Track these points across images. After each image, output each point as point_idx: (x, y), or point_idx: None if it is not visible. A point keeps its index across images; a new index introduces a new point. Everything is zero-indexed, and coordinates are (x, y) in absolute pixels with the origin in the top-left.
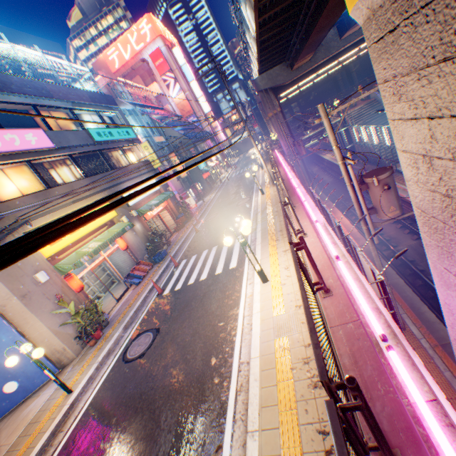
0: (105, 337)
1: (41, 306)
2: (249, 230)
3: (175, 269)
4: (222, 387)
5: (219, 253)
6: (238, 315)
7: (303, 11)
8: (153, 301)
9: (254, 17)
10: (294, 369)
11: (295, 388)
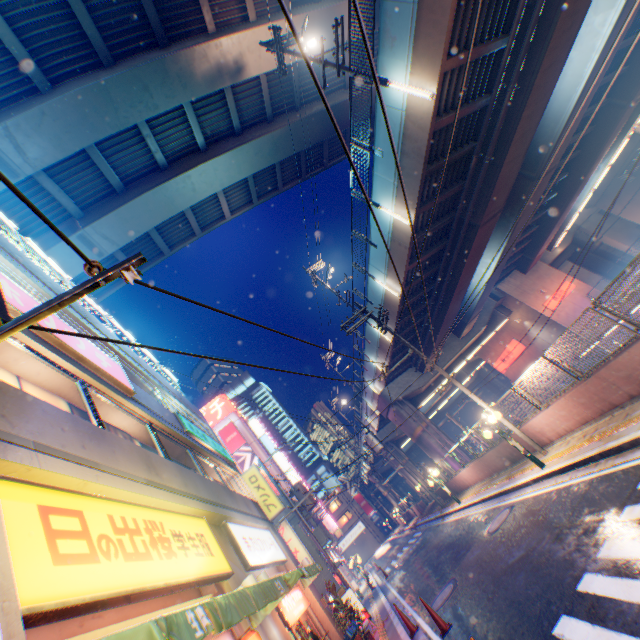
0: None
1: None
2: None
3: None
4: None
5: None
6: None
7: (439, 270)
8: None
9: (406, 258)
10: None
11: None
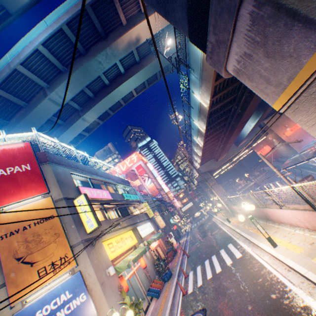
0: None
1: (109, 295)
2: (253, 206)
3: (186, 278)
4: (295, 301)
5: (219, 256)
6: (269, 270)
7: (221, 135)
8: (181, 299)
9: (203, 139)
10: None
11: None
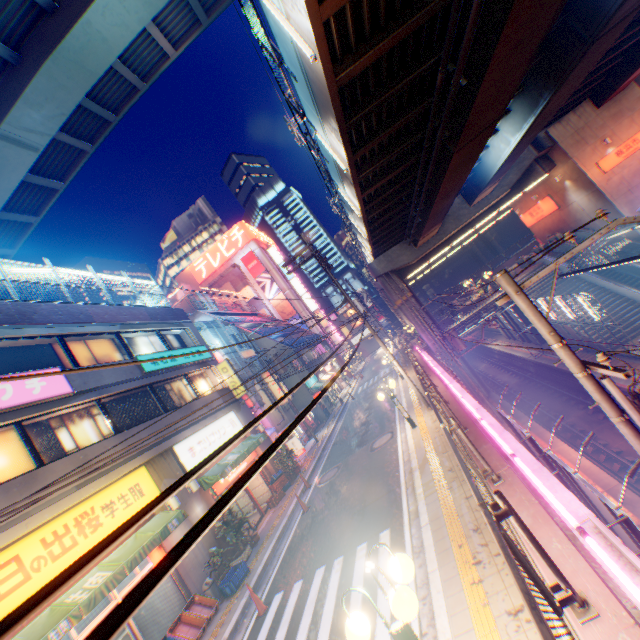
0: None
1: None
2: (412, 605)
3: (258, 624)
4: None
5: (346, 582)
6: None
7: (417, 179)
8: None
9: (355, 192)
10: None
11: None
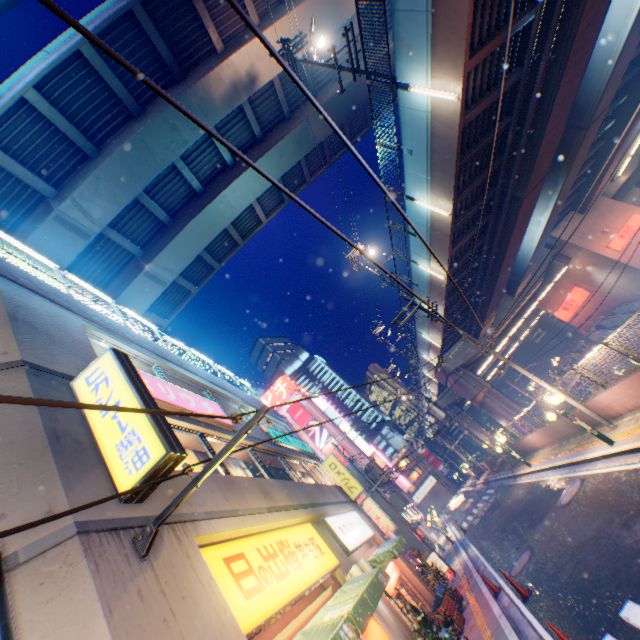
0: None
1: None
2: None
3: None
4: None
5: None
6: None
7: (484, 244)
8: None
9: (448, 245)
10: None
11: None
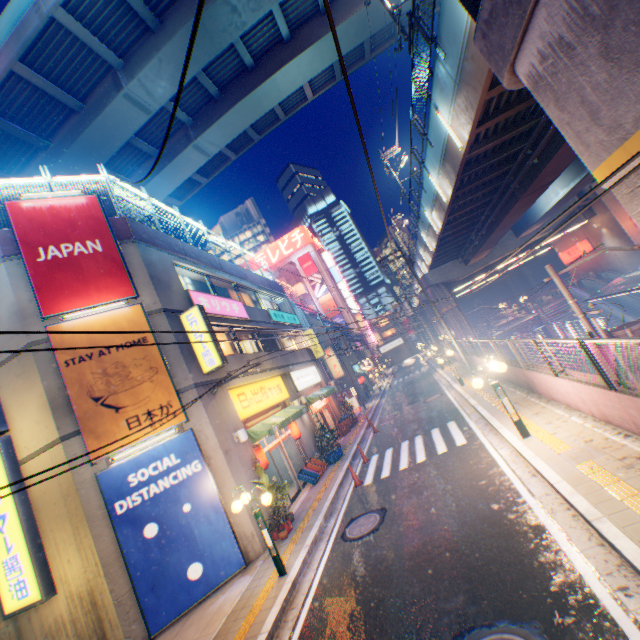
0: (299, 528)
1: (237, 470)
2: (504, 365)
3: (366, 464)
4: (525, 517)
5: (428, 438)
6: (502, 470)
7: (485, 212)
8: (351, 492)
9: (444, 216)
10: (617, 474)
11: (628, 483)
